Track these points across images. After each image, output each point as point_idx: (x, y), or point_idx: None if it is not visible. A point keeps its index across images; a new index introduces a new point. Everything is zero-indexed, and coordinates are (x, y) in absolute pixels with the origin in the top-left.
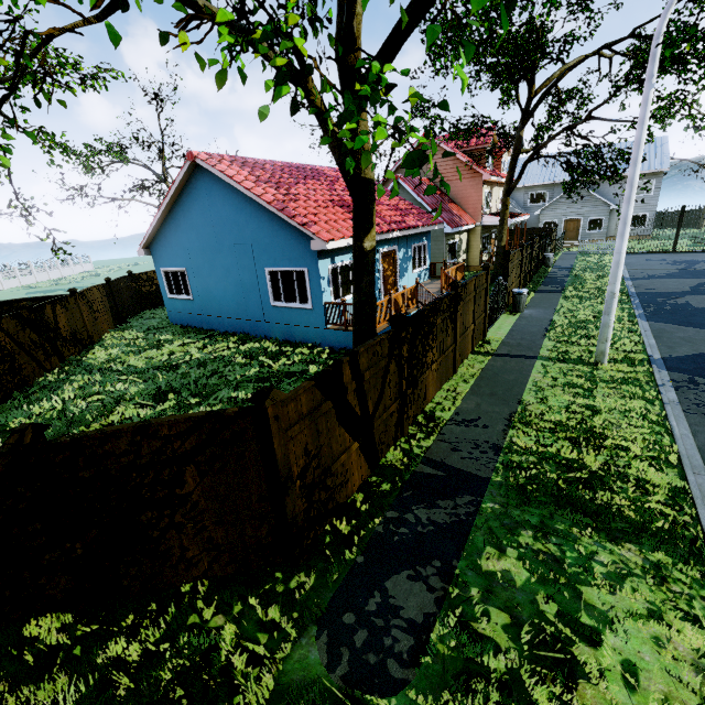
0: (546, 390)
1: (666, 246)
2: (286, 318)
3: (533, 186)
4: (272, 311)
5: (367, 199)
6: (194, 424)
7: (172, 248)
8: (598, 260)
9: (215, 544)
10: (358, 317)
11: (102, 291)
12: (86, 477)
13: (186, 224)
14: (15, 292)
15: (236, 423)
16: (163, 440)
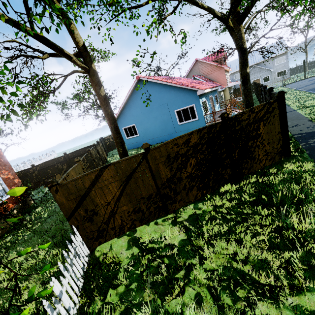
0: (312, 113)
1: (301, 77)
2: (186, 128)
3: (235, 72)
4: (179, 127)
5: (246, 55)
6: (263, 106)
7: (127, 118)
8: (277, 89)
9: (266, 153)
10: (247, 98)
11: (100, 143)
12: (237, 129)
13: (134, 105)
14: None
15: (273, 105)
16: (255, 113)
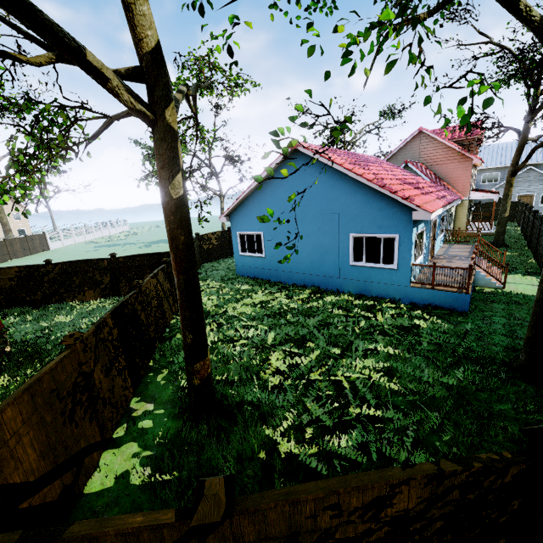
0: None
1: None
2: (364, 276)
3: (486, 169)
4: (349, 269)
5: None
6: None
7: (252, 216)
8: None
9: None
10: None
11: None
12: None
13: (272, 197)
14: (85, 245)
15: None
16: None
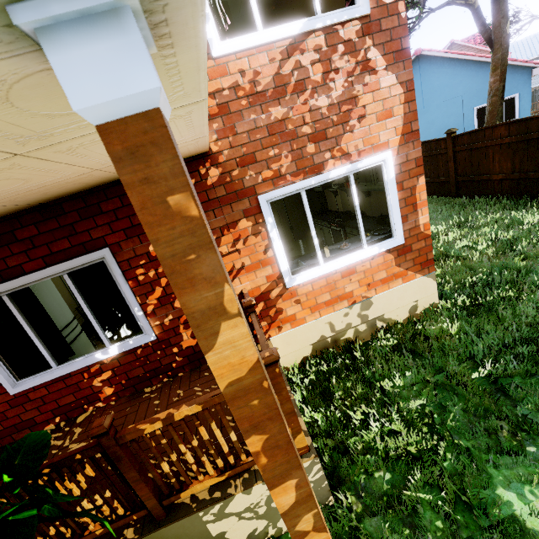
0: None
1: None
2: None
3: None
4: None
5: None
6: None
7: None
8: None
9: None
10: None
11: None
12: None
13: None
14: None
15: None
16: None
